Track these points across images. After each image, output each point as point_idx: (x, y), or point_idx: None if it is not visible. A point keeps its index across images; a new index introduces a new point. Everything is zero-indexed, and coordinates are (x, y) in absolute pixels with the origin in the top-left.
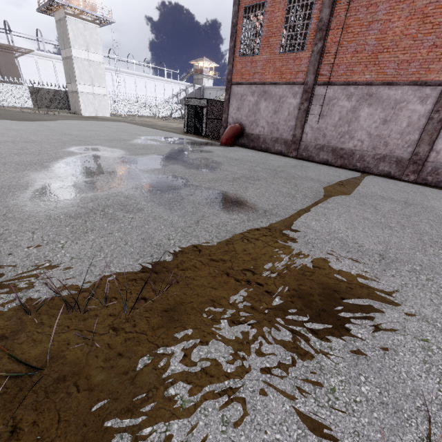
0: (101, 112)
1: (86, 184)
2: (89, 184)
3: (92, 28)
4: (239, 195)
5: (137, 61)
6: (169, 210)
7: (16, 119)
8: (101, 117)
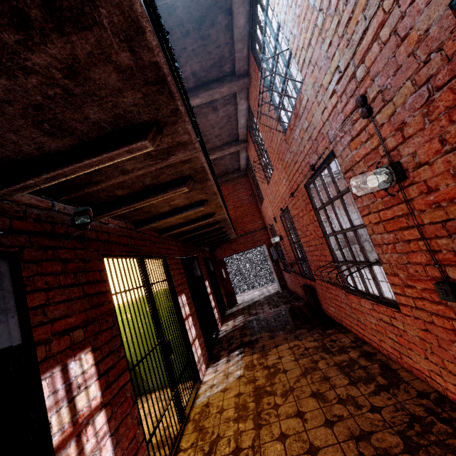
0: None
1: None
2: None
3: None
4: None
5: None
6: None
7: None
8: None
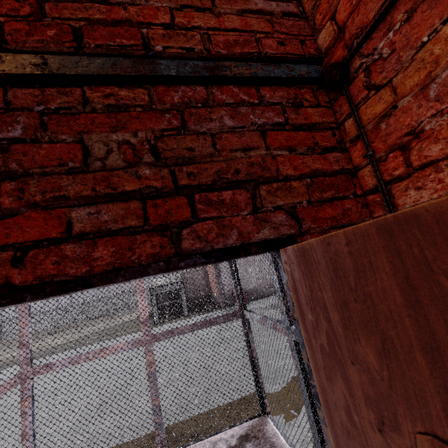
0: None
1: None
2: None
3: None
4: None
5: None
6: None
7: None
8: None
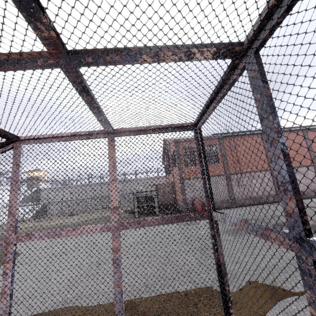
0: None
1: None
2: None
3: None
4: None
5: None
6: None
7: None
8: None
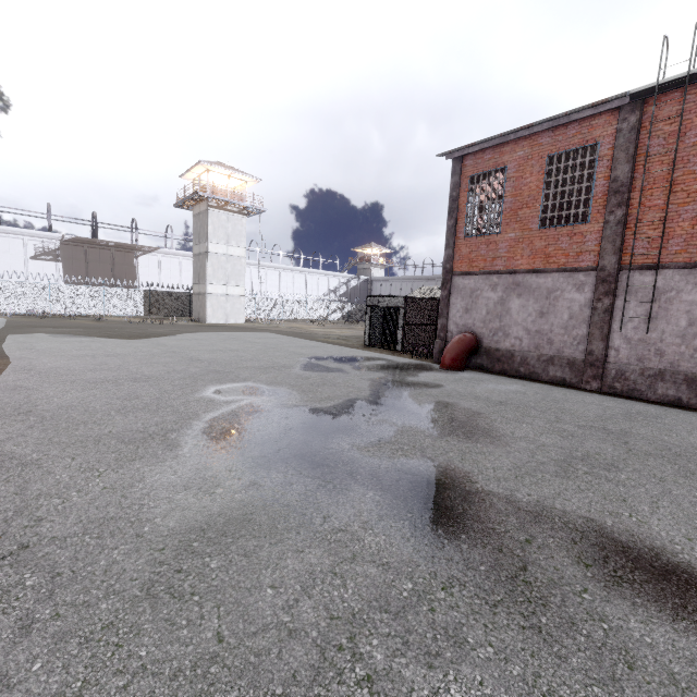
0: (234, 317)
1: (266, 506)
2: (271, 503)
3: (237, 219)
4: (646, 538)
5: (284, 253)
6: (541, 641)
7: (122, 336)
8: (233, 325)
